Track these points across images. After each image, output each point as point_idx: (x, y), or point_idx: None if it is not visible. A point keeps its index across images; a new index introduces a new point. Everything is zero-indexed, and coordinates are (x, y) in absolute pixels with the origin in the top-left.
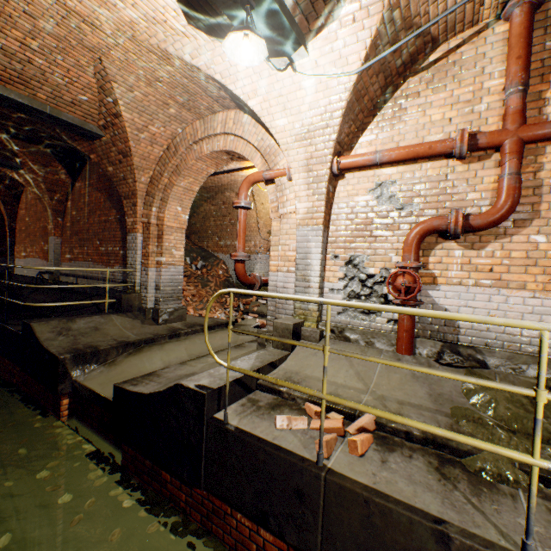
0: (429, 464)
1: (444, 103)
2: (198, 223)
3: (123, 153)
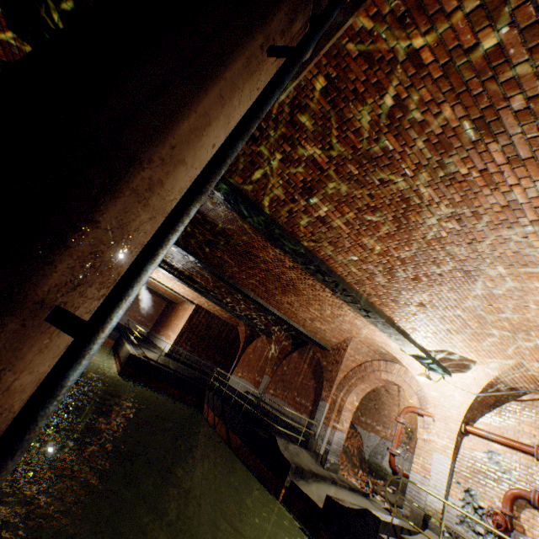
0: None
1: (530, 424)
2: None
3: (336, 361)
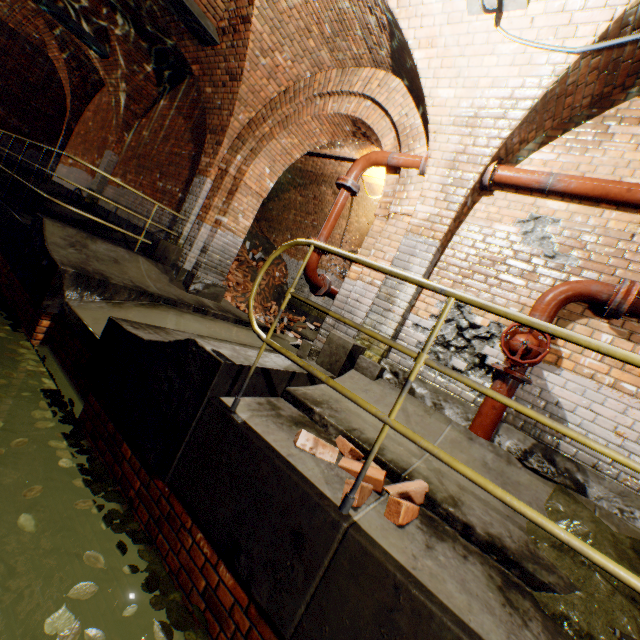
0: (489, 578)
1: None
2: (275, 210)
3: (232, 74)
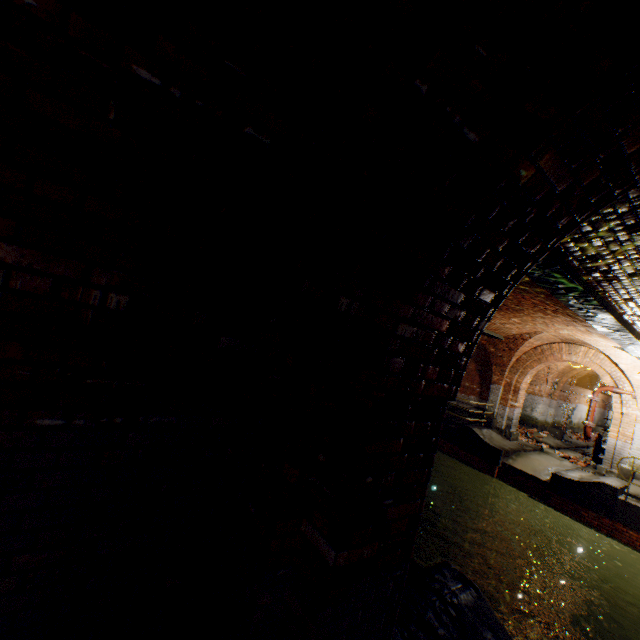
0: None
1: None
2: None
3: (509, 348)
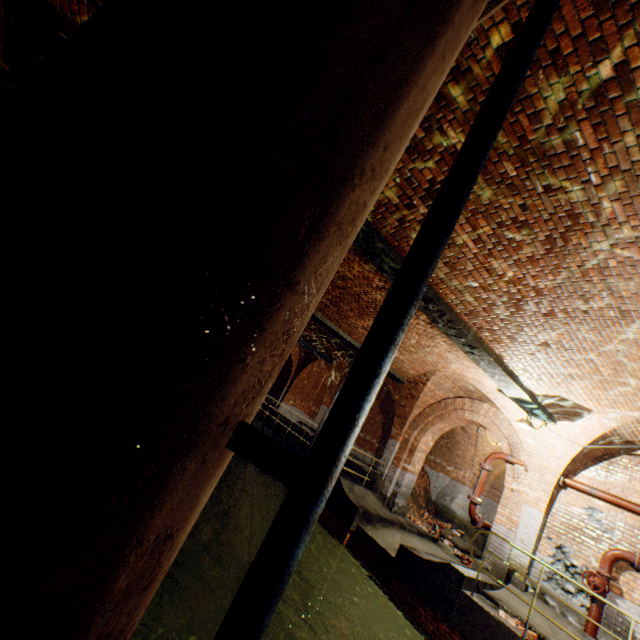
0: None
1: None
2: None
3: (412, 395)
